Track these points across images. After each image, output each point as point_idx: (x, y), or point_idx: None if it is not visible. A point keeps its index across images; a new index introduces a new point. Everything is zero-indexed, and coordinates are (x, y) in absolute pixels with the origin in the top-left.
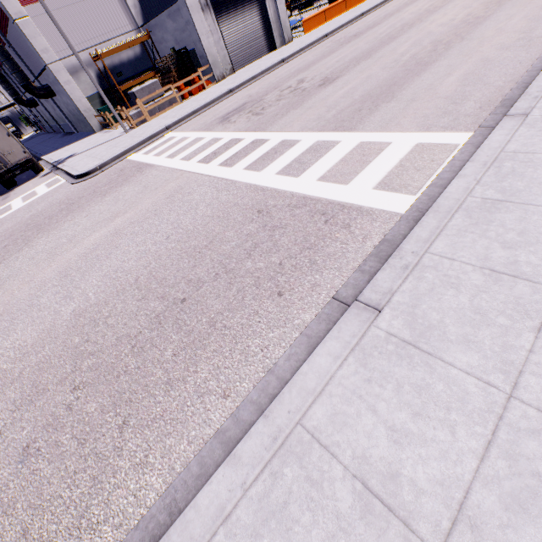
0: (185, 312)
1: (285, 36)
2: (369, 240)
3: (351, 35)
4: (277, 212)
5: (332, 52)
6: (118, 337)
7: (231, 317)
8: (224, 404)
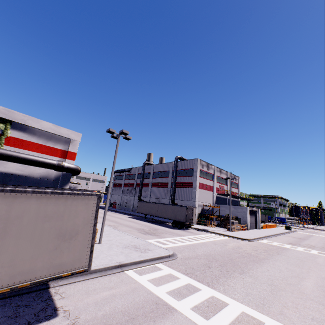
0: None
1: (259, 226)
2: None
3: (298, 237)
4: None
5: (301, 240)
6: None
7: None
8: None
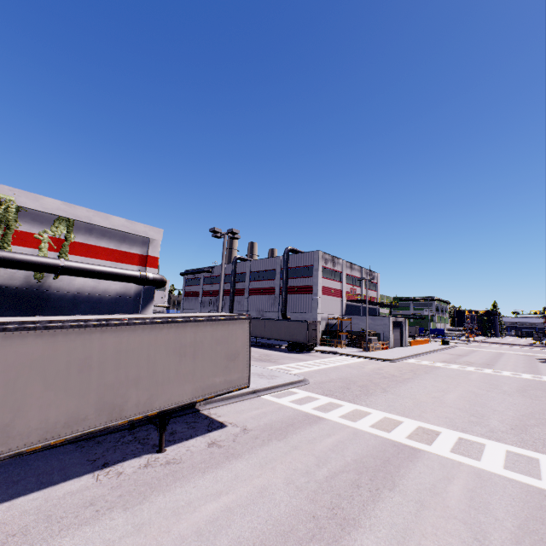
0: None
1: (406, 343)
2: None
3: (456, 354)
4: None
5: (459, 357)
6: None
7: None
8: None
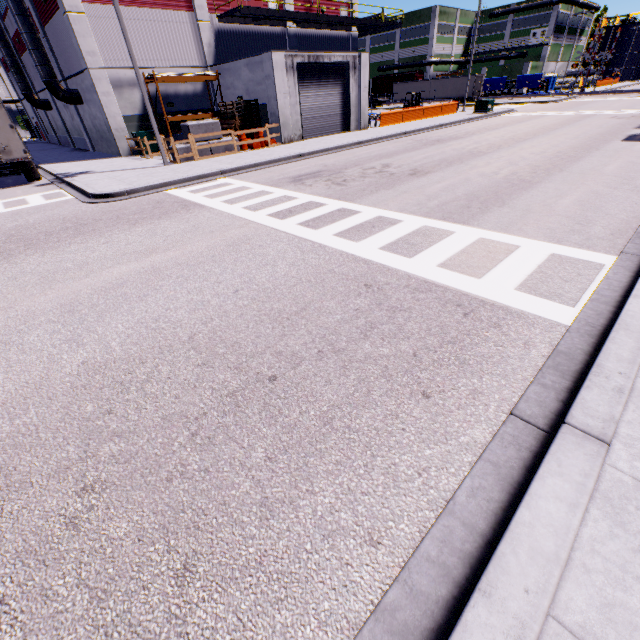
0: (279, 396)
1: (362, 122)
2: (533, 347)
3: (434, 139)
4: (393, 291)
5: (416, 148)
6: (166, 415)
7: (356, 415)
8: (375, 556)
